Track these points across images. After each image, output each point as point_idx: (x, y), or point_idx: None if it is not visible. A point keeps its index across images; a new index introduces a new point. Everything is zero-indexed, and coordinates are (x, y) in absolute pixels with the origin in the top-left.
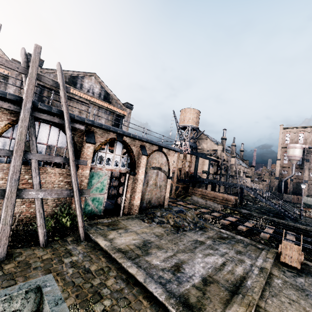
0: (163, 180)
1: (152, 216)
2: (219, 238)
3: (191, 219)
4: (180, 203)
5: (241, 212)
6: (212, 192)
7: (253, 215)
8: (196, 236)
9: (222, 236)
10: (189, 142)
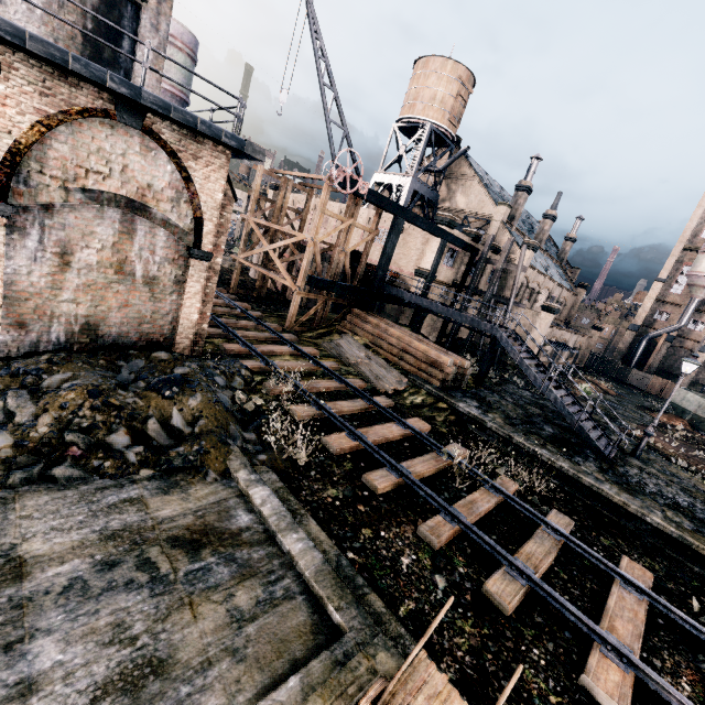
0: (169, 260)
1: (17, 384)
2: (178, 541)
3: (187, 419)
4: (274, 348)
5: (455, 409)
6: (403, 335)
7: (486, 426)
8: (57, 518)
9: (214, 527)
10: (416, 179)
